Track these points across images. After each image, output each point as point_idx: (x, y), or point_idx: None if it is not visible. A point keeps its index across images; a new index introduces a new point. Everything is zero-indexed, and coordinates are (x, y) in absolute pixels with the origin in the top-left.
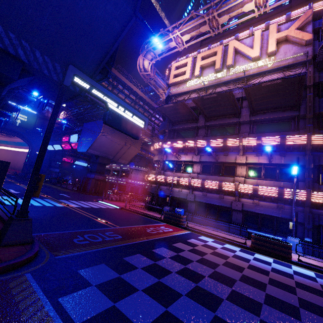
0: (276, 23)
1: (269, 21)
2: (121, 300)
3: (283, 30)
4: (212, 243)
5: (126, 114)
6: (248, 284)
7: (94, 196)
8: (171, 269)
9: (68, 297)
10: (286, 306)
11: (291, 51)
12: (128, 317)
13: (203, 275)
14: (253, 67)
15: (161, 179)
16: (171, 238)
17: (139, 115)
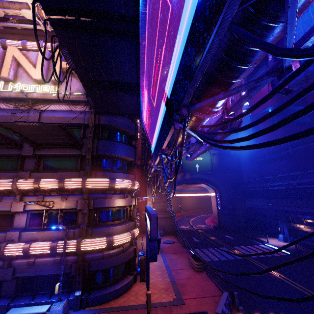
0: None
1: None
2: None
3: None
4: None
5: None
6: None
7: None
8: None
9: None
10: None
11: (76, 86)
12: None
13: None
14: (38, 90)
15: None
16: None
17: None
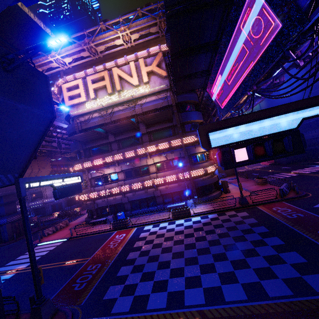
0: (142, 58)
1: (137, 53)
2: (135, 292)
3: (148, 63)
4: (153, 229)
5: (67, 181)
6: (177, 245)
7: (19, 241)
8: (144, 262)
9: (114, 309)
10: (192, 245)
11: (158, 81)
12: (143, 294)
13: (158, 254)
14: (137, 92)
15: (94, 196)
16: (130, 242)
17: (75, 175)
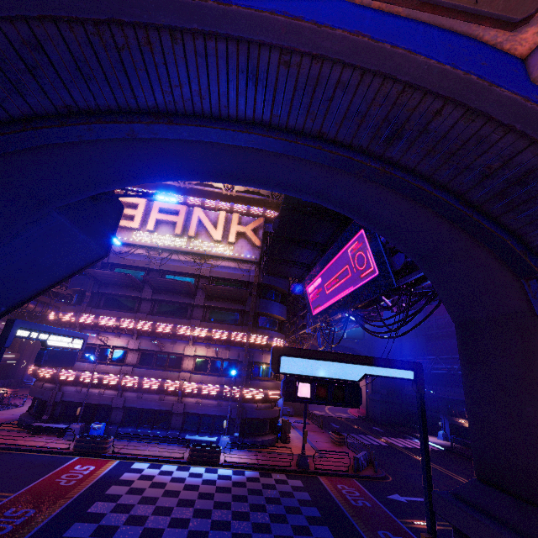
0: (238, 214)
1: (234, 204)
2: None
3: (244, 222)
4: (148, 470)
5: (65, 342)
6: (182, 507)
7: None
8: (118, 523)
9: None
10: (206, 512)
11: (247, 247)
12: None
13: (147, 515)
14: (214, 248)
15: (68, 377)
16: (100, 484)
17: (79, 335)
